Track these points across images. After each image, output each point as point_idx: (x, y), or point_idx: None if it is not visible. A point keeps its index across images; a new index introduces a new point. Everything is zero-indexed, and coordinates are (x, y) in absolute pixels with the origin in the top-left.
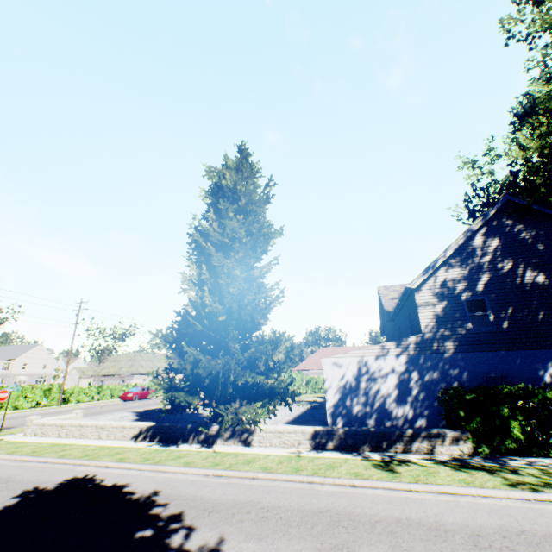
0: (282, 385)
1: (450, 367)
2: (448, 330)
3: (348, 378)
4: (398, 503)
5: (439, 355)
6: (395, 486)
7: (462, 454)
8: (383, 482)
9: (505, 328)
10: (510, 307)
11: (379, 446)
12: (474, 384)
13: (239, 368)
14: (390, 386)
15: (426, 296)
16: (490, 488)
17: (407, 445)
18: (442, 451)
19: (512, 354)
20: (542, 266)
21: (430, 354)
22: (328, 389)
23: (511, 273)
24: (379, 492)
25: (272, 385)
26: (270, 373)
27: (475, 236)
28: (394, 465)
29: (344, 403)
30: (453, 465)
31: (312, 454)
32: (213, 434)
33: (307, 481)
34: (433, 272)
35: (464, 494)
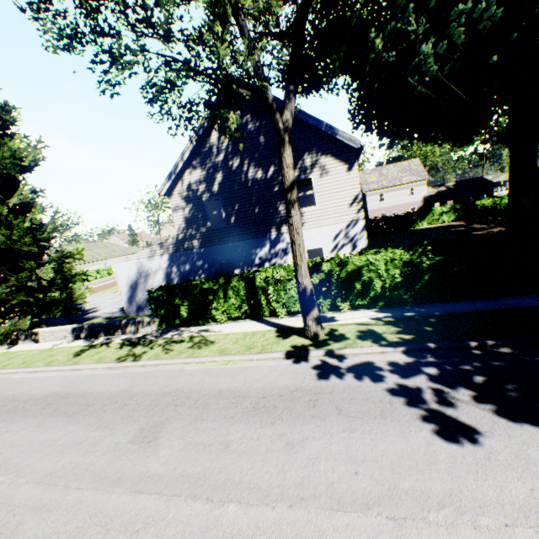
0: (58, 297)
1: (197, 260)
2: (195, 230)
3: (132, 277)
4: (34, 383)
5: (190, 252)
6: (56, 369)
7: (154, 331)
8: (51, 368)
9: (233, 223)
10: (237, 204)
11: (110, 332)
12: (213, 270)
13: (3, 296)
14: (160, 279)
15: (178, 201)
16: (101, 363)
17: (124, 330)
18: (143, 331)
19: (237, 244)
20: (262, 162)
21: (184, 252)
22: (121, 287)
23: (239, 171)
24: (43, 374)
25: (52, 298)
26: (53, 289)
27: (212, 132)
28: (92, 349)
29: (133, 295)
30: (127, 343)
31: (64, 345)
32: (16, 338)
33: (16, 372)
34: (181, 176)
35: (86, 369)
